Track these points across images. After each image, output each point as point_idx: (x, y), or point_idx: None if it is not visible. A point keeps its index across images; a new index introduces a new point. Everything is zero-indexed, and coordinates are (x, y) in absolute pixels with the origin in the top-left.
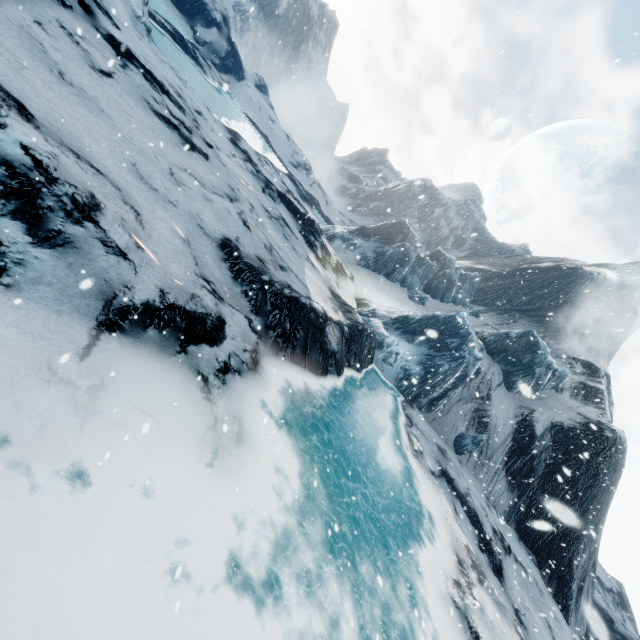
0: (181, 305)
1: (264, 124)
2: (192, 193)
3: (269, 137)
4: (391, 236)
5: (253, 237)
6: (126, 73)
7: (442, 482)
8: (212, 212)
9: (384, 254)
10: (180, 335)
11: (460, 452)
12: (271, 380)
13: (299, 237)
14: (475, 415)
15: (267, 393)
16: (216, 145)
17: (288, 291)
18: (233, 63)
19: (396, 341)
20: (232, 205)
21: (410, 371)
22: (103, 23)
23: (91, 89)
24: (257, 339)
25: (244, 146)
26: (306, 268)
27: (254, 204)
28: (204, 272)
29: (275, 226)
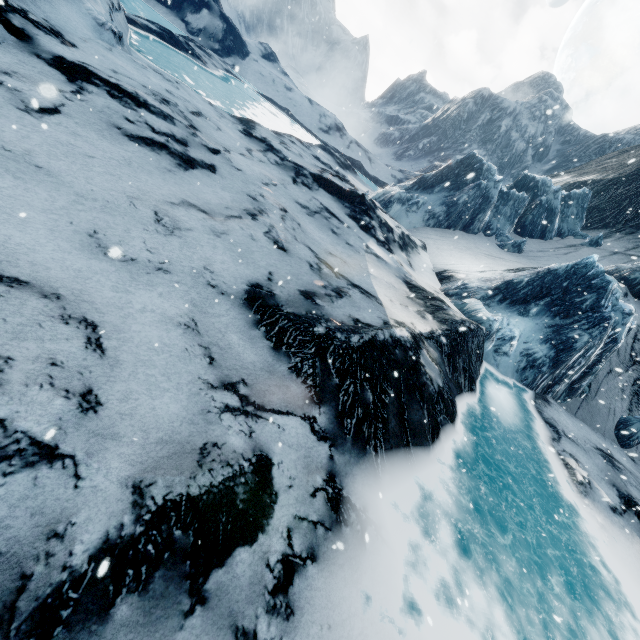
0: (180, 494)
1: (281, 97)
2: (193, 236)
3: (290, 109)
4: (459, 178)
5: (291, 260)
6: (82, 99)
7: (630, 519)
8: (227, 251)
9: (456, 204)
10: (187, 565)
11: (627, 444)
12: (366, 514)
13: (350, 224)
14: (637, 388)
15: (366, 552)
16: (224, 147)
17: (357, 338)
18: (233, 41)
19: (505, 320)
20: (255, 224)
21: (534, 355)
22: (46, 45)
23: (20, 142)
24: (329, 449)
25: (260, 133)
26: (369, 265)
27: (286, 205)
28: (225, 368)
29: (318, 223)
